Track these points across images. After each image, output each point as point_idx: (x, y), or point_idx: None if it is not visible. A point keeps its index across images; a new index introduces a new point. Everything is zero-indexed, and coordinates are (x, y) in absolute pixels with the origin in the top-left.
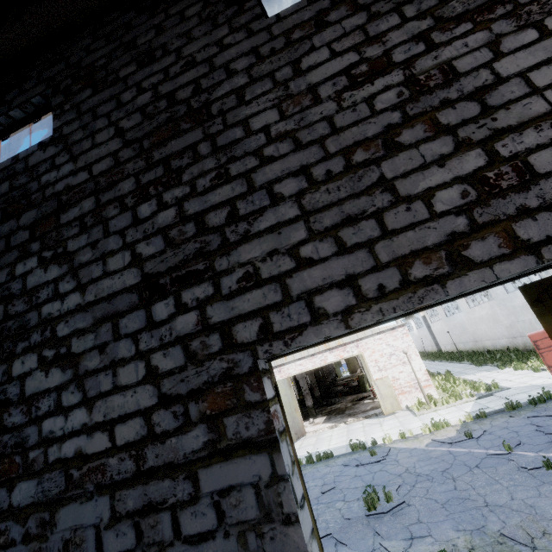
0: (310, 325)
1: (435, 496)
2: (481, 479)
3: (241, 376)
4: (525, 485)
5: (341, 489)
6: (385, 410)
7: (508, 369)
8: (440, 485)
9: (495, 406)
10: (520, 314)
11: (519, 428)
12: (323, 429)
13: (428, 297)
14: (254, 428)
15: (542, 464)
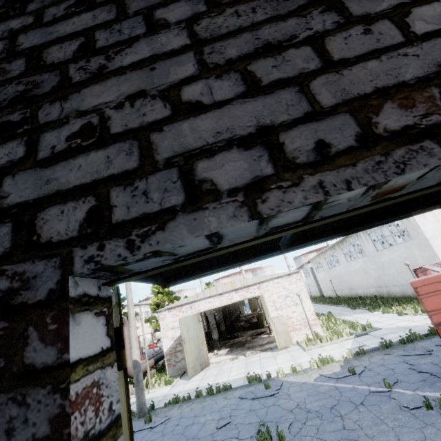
0: (181, 211)
1: (325, 436)
2: (367, 418)
3: (30, 308)
4: (410, 426)
5: (236, 424)
6: (279, 345)
7: (377, 312)
8: (329, 423)
9: (371, 344)
10: (386, 268)
11: (394, 365)
12: (225, 360)
13: (414, 161)
14: (25, 433)
15: (423, 404)
